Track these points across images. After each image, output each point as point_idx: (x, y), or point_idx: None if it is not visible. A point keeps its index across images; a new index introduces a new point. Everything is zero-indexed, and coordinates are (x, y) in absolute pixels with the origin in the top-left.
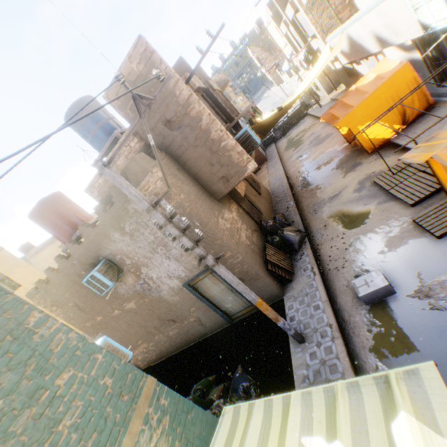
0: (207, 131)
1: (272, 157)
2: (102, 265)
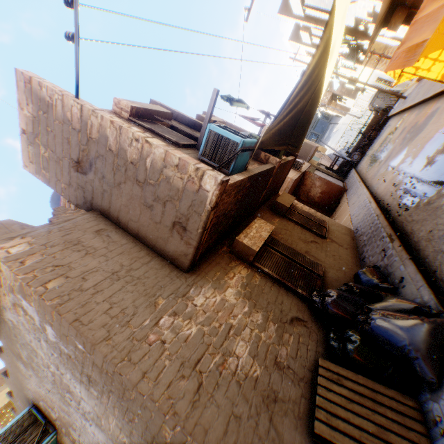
0: (121, 152)
1: (352, 183)
2: (19, 419)
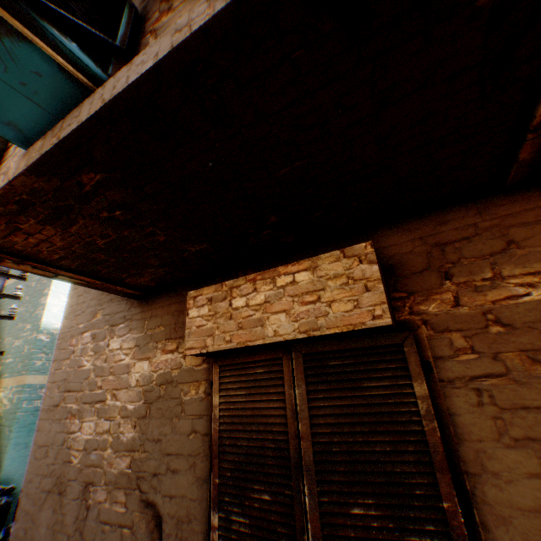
0: None
1: None
2: None
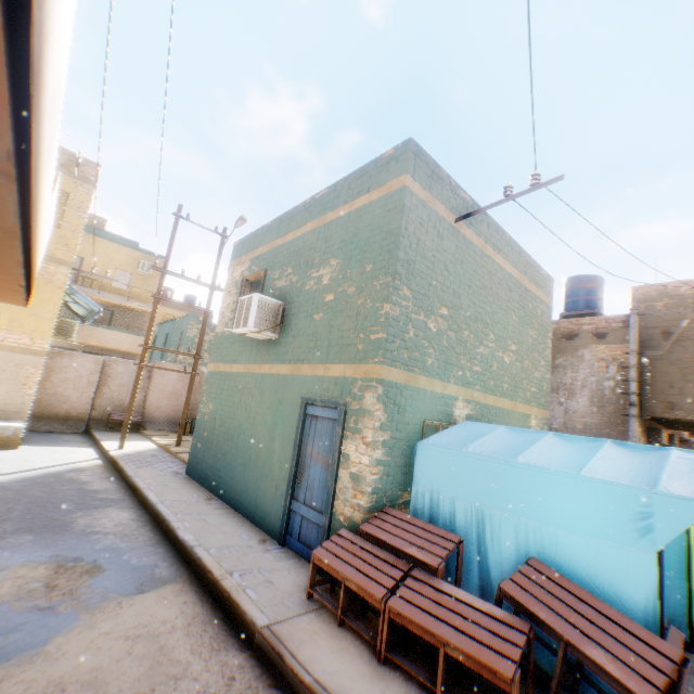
0: None
1: None
2: None
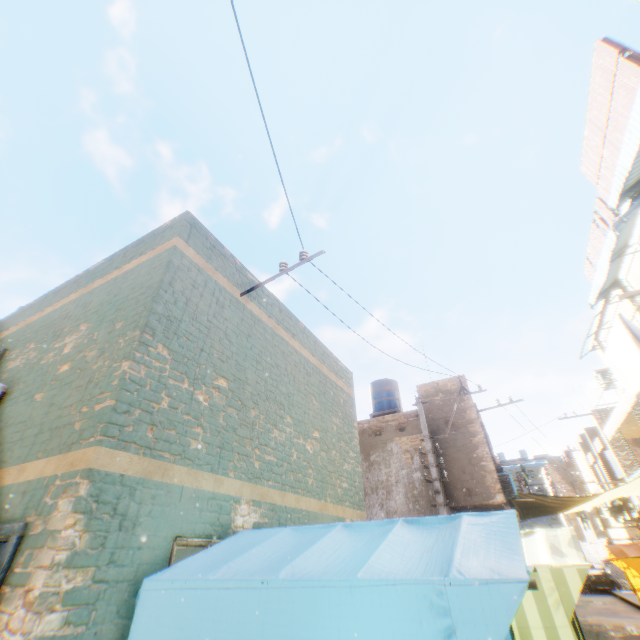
0: (475, 446)
1: None
2: None
